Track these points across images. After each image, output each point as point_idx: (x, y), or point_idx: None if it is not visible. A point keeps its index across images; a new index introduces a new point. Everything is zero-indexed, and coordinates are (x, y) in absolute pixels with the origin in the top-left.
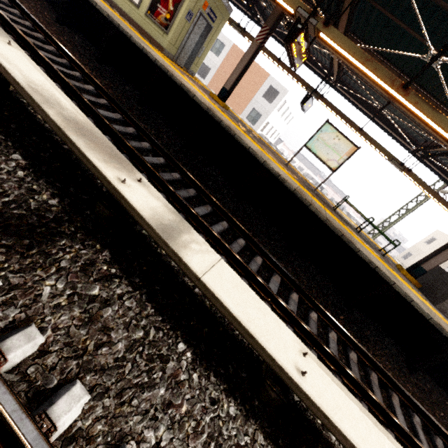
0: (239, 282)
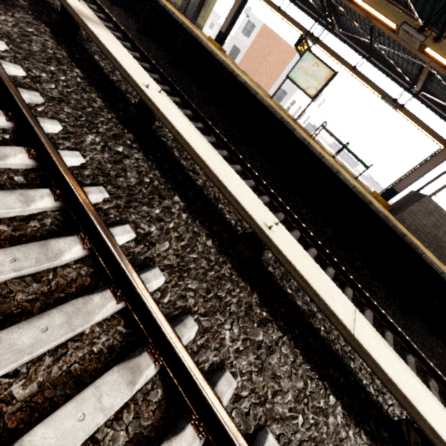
0: (130, 57)
